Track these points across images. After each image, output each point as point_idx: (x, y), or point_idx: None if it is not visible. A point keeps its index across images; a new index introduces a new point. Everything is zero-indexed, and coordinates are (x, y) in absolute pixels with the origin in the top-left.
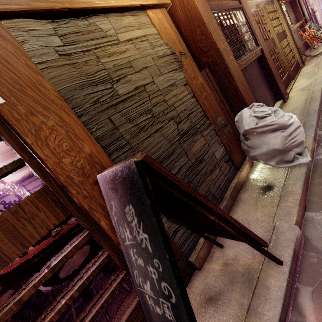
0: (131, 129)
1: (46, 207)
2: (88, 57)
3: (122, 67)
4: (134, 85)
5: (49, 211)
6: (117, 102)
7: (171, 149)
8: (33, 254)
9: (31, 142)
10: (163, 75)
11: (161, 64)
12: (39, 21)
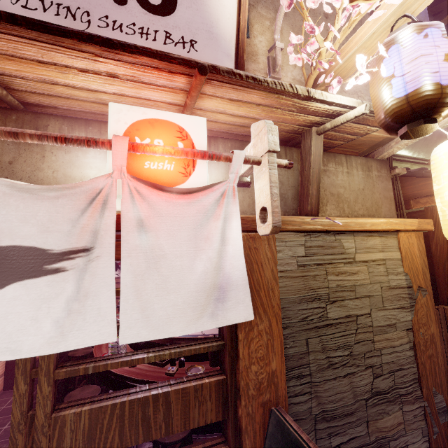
0: (321, 360)
1: (215, 398)
2: (319, 271)
3: (344, 289)
4: (347, 312)
5: (215, 404)
6: (322, 325)
7: (352, 408)
8: (141, 375)
9: (241, 338)
10: (385, 310)
11: (388, 296)
12: (298, 234)
